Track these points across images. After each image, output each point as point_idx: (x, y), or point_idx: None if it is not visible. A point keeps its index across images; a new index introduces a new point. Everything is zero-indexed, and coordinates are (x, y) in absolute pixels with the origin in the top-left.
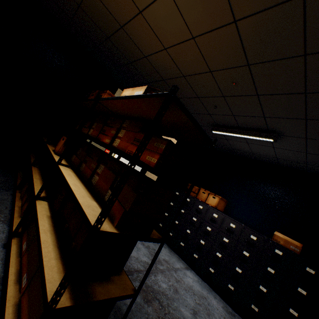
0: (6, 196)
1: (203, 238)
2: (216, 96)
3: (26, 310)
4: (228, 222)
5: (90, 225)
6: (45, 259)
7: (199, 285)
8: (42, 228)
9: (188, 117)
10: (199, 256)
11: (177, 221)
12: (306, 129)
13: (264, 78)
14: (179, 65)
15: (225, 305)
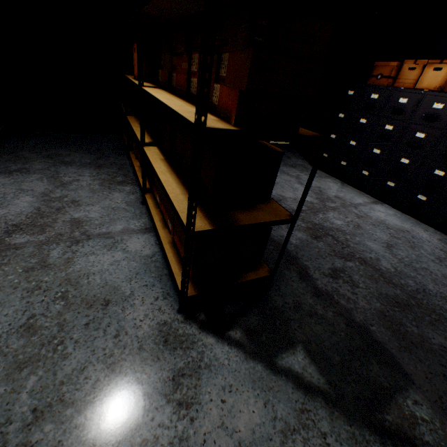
0: (123, 161)
1: (405, 155)
2: None
3: (180, 245)
4: None
5: (192, 126)
6: (171, 196)
7: (397, 219)
8: (158, 171)
9: None
10: (397, 183)
11: (354, 141)
12: None
13: None
14: None
15: (444, 238)
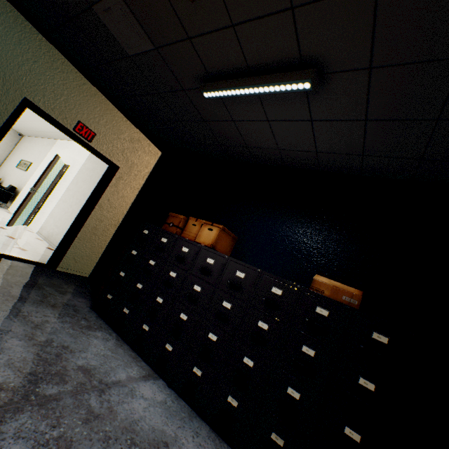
0: None
1: (185, 309)
2: None
3: None
4: (232, 270)
5: None
6: None
7: (163, 412)
8: None
9: None
10: (176, 347)
11: (141, 283)
12: (373, 32)
13: None
14: None
15: (218, 447)
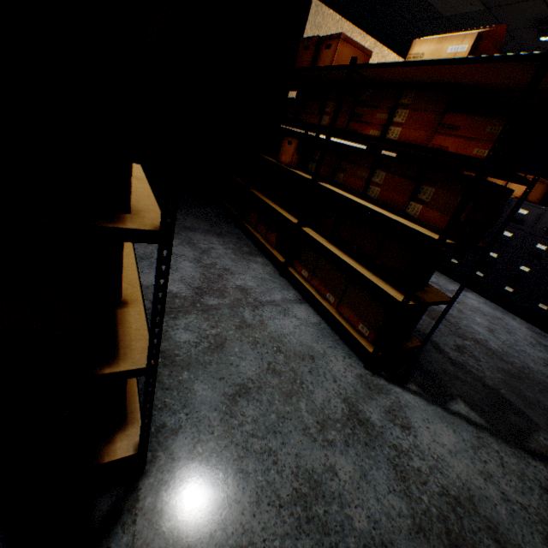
0: (235, 230)
1: (494, 249)
2: None
3: (351, 315)
4: None
5: (432, 239)
6: (367, 276)
7: (488, 307)
8: (336, 253)
9: None
10: (486, 274)
11: None
12: None
13: None
14: None
15: (530, 327)
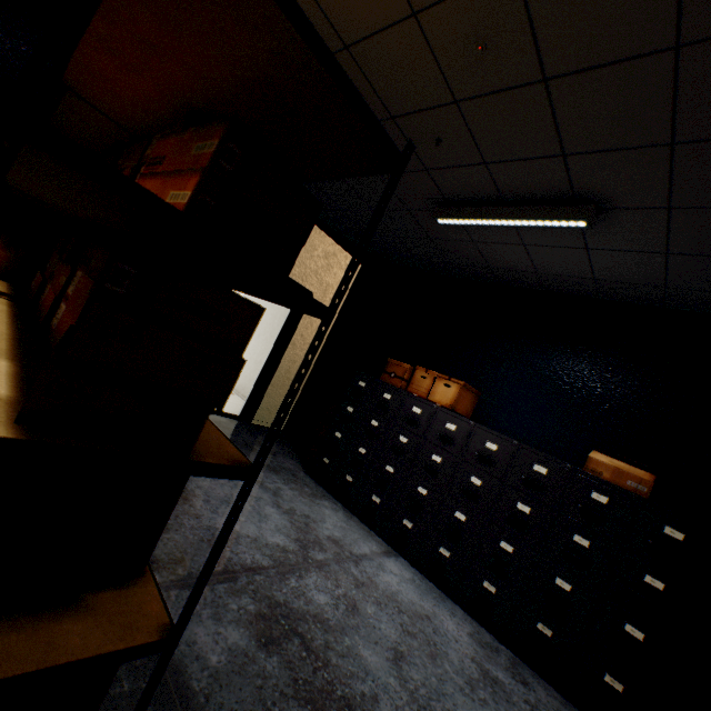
0: None
1: (423, 482)
2: (438, 106)
3: None
4: (480, 440)
5: None
6: None
7: (415, 589)
8: None
9: (280, 3)
10: (416, 523)
11: (364, 447)
12: (670, 179)
13: (563, 8)
14: (329, 6)
15: (476, 630)
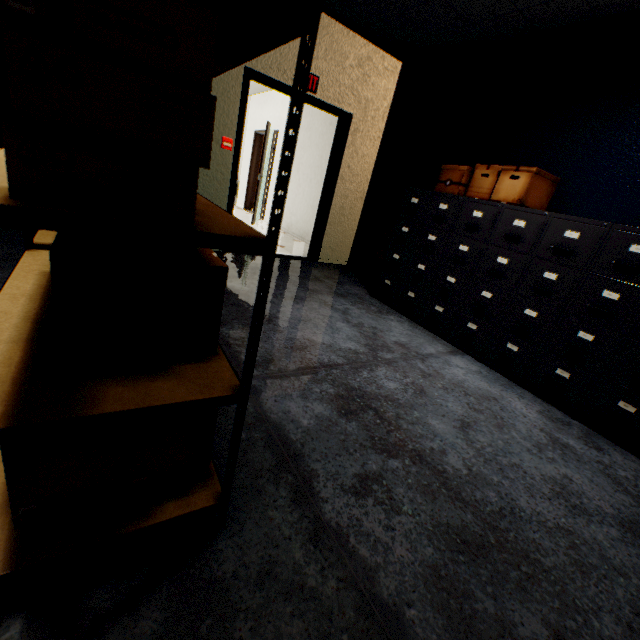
0: None
1: (487, 286)
2: None
3: None
4: (556, 231)
5: None
6: None
7: (482, 379)
8: (8, 292)
9: None
10: (481, 325)
11: (422, 264)
12: None
13: None
14: None
15: (546, 409)
